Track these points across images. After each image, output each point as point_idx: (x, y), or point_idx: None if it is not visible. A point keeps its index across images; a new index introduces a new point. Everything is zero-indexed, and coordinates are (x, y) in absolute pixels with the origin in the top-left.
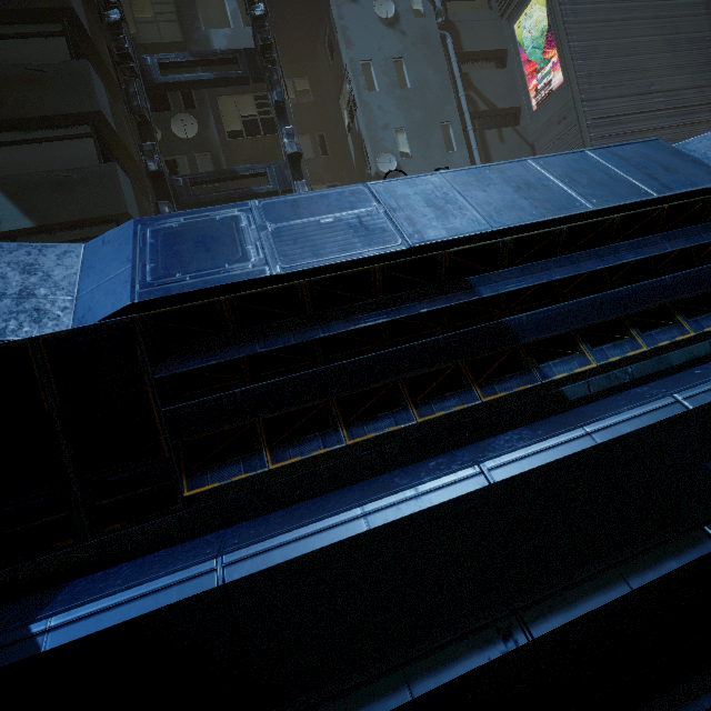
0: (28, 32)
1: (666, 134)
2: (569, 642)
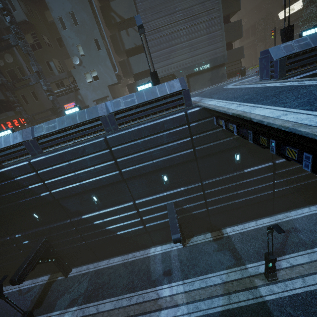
0: None
1: (182, 32)
2: (2, 185)
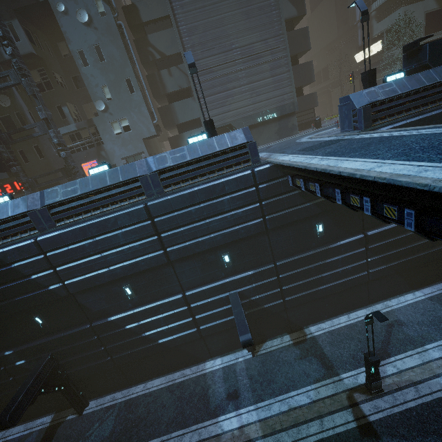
0: None
1: (241, 74)
2: None
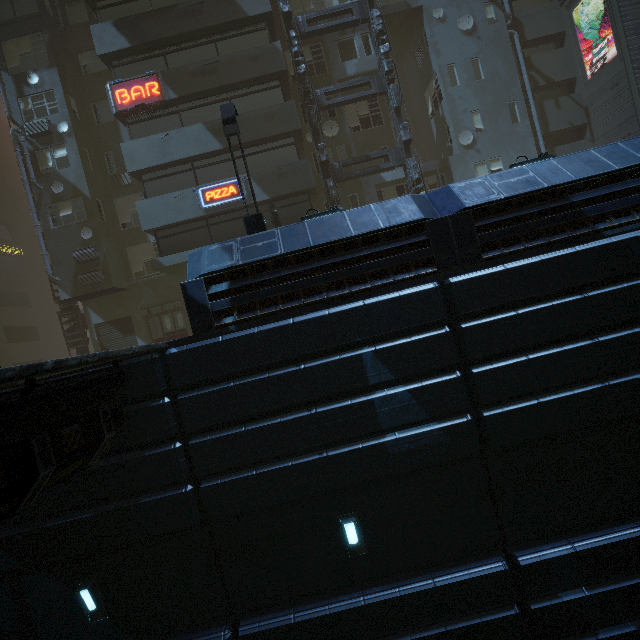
0: (262, 89)
1: None
2: (601, 298)
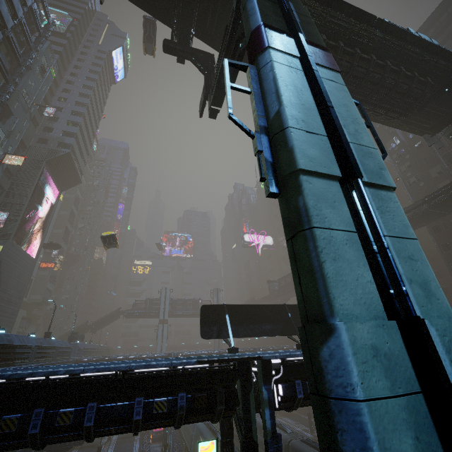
0: None
1: (2, 308)
2: None
